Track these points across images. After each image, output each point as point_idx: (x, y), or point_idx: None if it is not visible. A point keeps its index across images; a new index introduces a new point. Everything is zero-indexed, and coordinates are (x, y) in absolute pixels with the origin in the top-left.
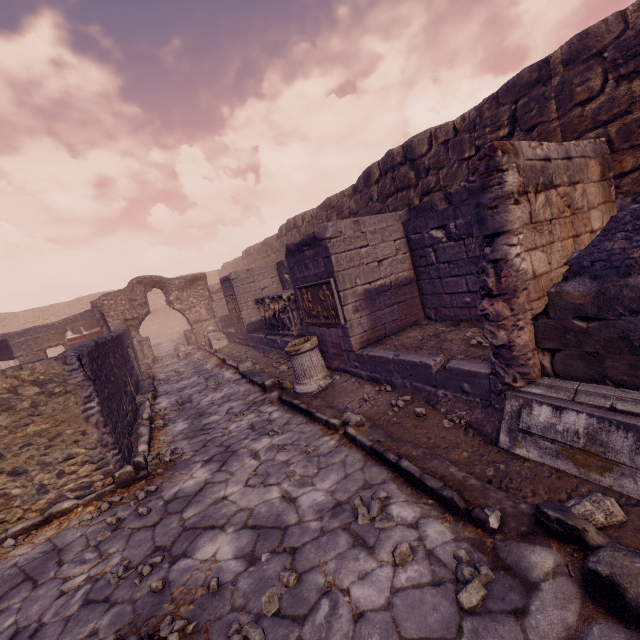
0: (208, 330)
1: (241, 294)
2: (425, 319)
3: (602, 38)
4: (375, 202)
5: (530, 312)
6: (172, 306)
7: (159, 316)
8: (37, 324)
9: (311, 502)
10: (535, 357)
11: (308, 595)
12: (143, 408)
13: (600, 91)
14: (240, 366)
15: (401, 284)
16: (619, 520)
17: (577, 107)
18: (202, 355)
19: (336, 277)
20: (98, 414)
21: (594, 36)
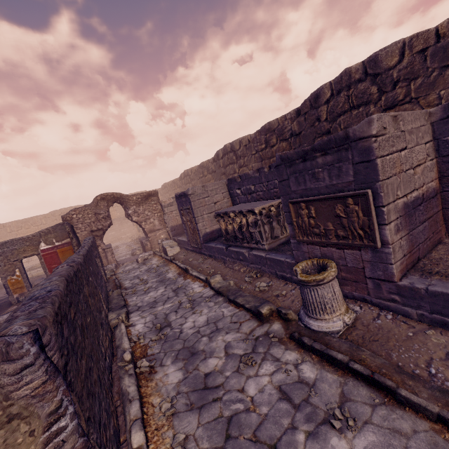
0: (160, 238)
1: (197, 208)
2: (446, 236)
3: None
4: (323, 121)
5: None
6: (130, 218)
7: (115, 225)
8: (20, 232)
9: None
10: None
11: None
12: (119, 335)
13: None
14: (212, 281)
15: (430, 196)
16: None
17: None
18: (160, 262)
19: (380, 187)
20: (73, 436)
21: None
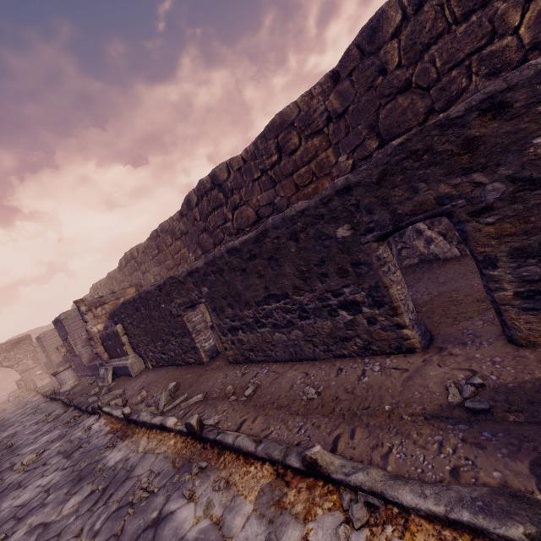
0: (36, 375)
1: (50, 345)
2: None
3: (166, 227)
4: (128, 276)
5: (100, 342)
6: (1, 365)
7: None
8: None
9: (31, 423)
10: (106, 354)
11: (13, 439)
12: None
13: (173, 242)
14: (42, 390)
15: None
16: (97, 391)
17: (169, 247)
18: (27, 394)
19: (69, 335)
20: None
21: (164, 226)
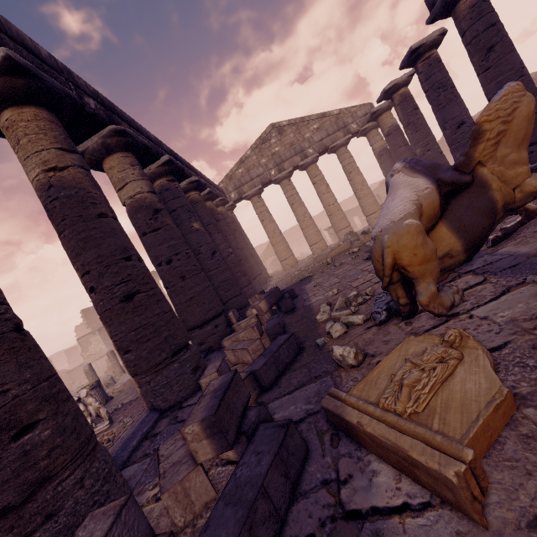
0: None
1: None
2: None
3: None
4: None
5: None
6: None
7: None
8: None
9: None
10: None
11: None
12: None
13: None
14: None
15: None
16: None
17: None
18: None
19: None
20: None
21: None
